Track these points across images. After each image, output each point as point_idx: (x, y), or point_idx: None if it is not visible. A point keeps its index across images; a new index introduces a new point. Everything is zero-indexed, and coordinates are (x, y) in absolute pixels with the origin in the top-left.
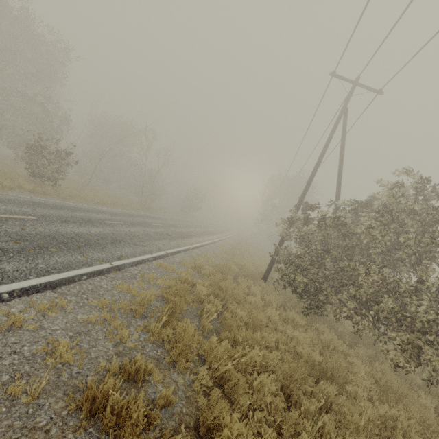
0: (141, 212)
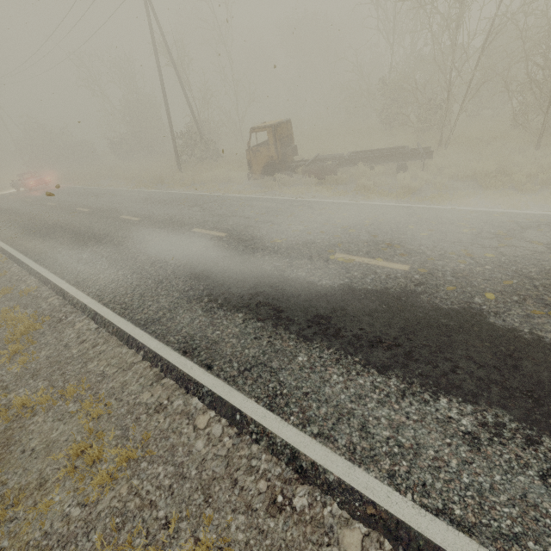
0: None
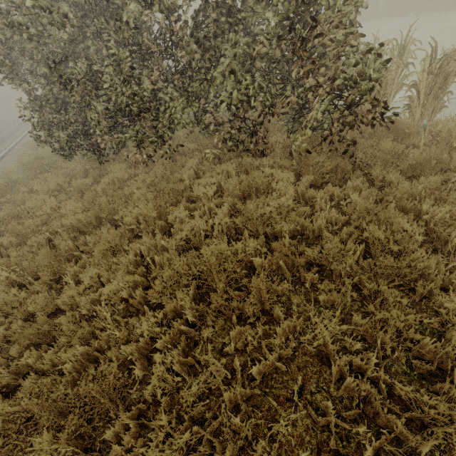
0: None
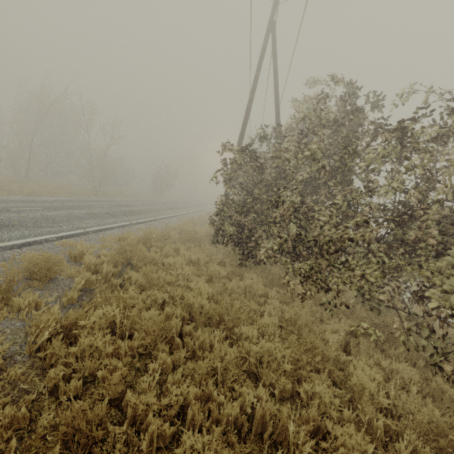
0: (93, 198)
